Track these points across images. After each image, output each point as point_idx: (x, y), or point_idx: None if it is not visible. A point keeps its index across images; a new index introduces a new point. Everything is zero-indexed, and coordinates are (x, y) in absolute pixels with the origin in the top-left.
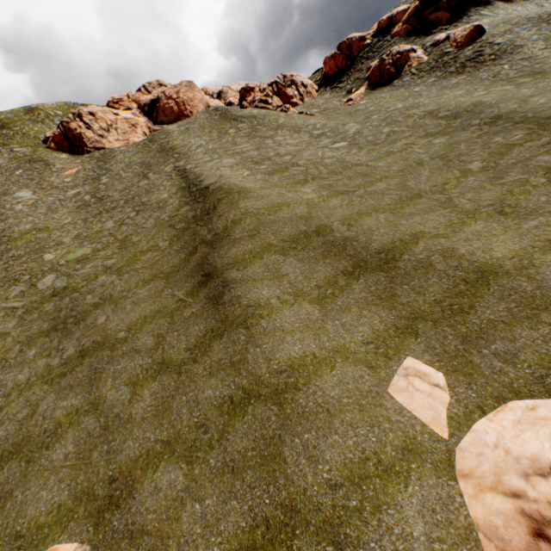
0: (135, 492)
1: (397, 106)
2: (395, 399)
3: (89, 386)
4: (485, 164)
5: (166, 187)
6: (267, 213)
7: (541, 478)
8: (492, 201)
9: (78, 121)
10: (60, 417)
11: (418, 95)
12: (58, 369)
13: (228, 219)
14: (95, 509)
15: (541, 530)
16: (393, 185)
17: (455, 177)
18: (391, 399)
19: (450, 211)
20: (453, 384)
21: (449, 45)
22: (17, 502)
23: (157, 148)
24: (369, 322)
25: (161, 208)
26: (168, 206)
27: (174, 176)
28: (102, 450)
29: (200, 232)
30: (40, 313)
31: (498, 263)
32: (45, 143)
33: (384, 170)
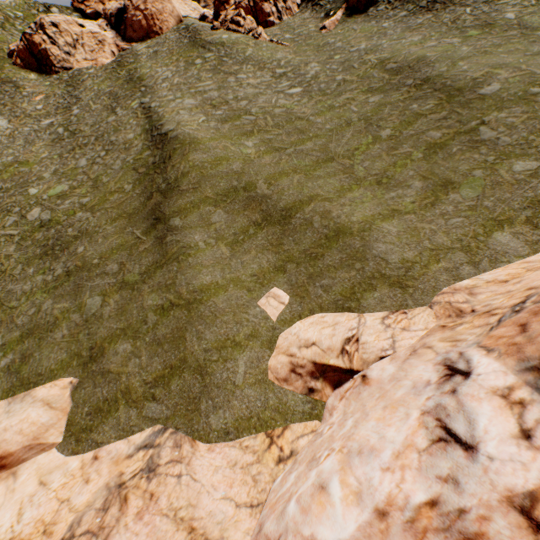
0: (105, 354)
1: (361, 46)
2: (256, 310)
3: (75, 296)
4: (393, 132)
5: (132, 126)
6: (210, 166)
7: (305, 348)
8: (379, 171)
9: (42, 34)
10: (57, 314)
11: (384, 33)
12: (53, 284)
13: (179, 169)
14: (82, 362)
15: (294, 369)
16: (318, 146)
17: (366, 143)
18: (254, 309)
19: (347, 177)
20: (292, 303)
21: None
22: (37, 359)
23: (125, 76)
24: (260, 262)
25: (127, 150)
26: (133, 148)
27: (139, 115)
28: (85, 333)
29: (156, 179)
30: (33, 241)
31: (350, 225)
32: (10, 57)
33: (319, 128)
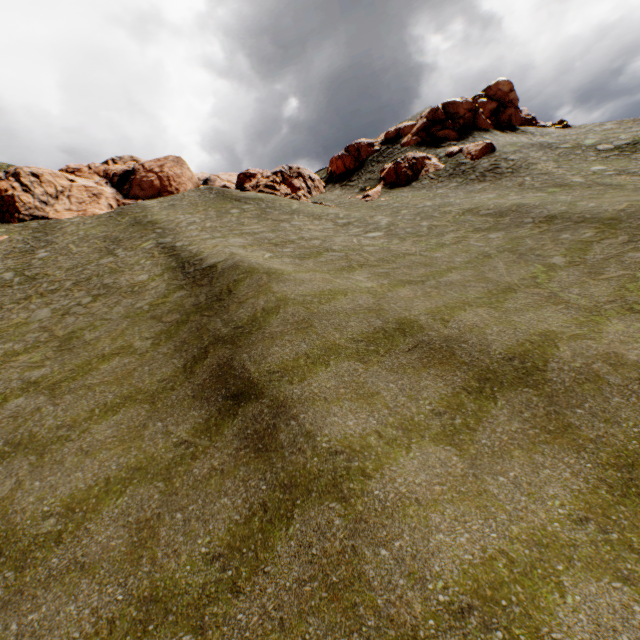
0: None
1: (425, 203)
2: None
3: None
4: (569, 258)
5: (144, 266)
6: (317, 301)
7: None
8: (608, 296)
9: (12, 181)
10: None
11: (445, 196)
12: None
13: (257, 307)
14: None
15: None
16: (469, 276)
17: (540, 271)
18: None
19: (565, 307)
20: None
21: (464, 157)
22: None
23: (130, 222)
24: (556, 476)
25: (136, 293)
26: (148, 290)
27: (157, 254)
28: None
29: (209, 325)
30: None
31: None
32: None
33: (447, 261)
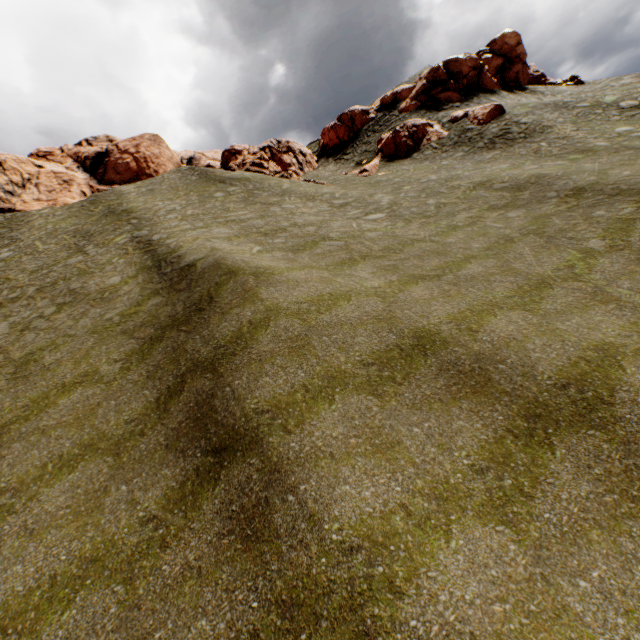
0: None
1: (430, 177)
2: None
3: None
4: (610, 241)
5: (117, 265)
6: (315, 310)
7: None
8: None
9: None
10: None
11: (451, 167)
12: None
13: (243, 320)
14: None
15: None
16: (492, 267)
17: (577, 258)
18: None
19: (617, 307)
20: None
21: (470, 122)
22: None
23: (104, 211)
24: None
25: (106, 300)
26: (120, 296)
27: (131, 250)
28: None
29: (186, 345)
30: None
31: None
32: None
33: (463, 248)
